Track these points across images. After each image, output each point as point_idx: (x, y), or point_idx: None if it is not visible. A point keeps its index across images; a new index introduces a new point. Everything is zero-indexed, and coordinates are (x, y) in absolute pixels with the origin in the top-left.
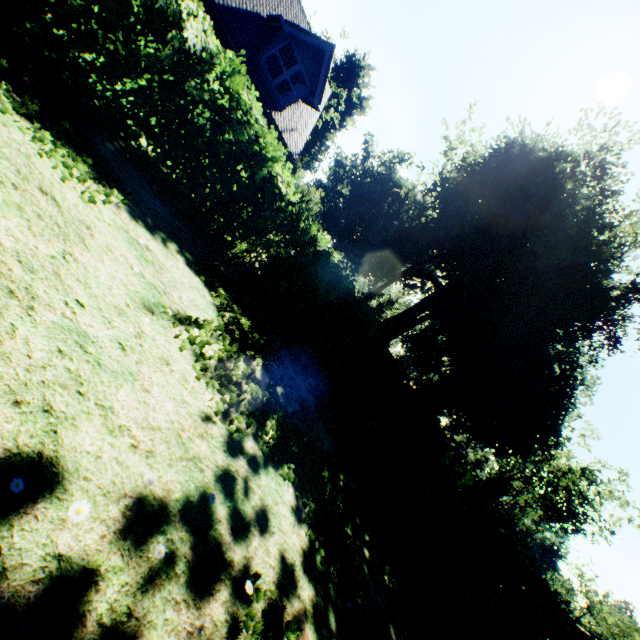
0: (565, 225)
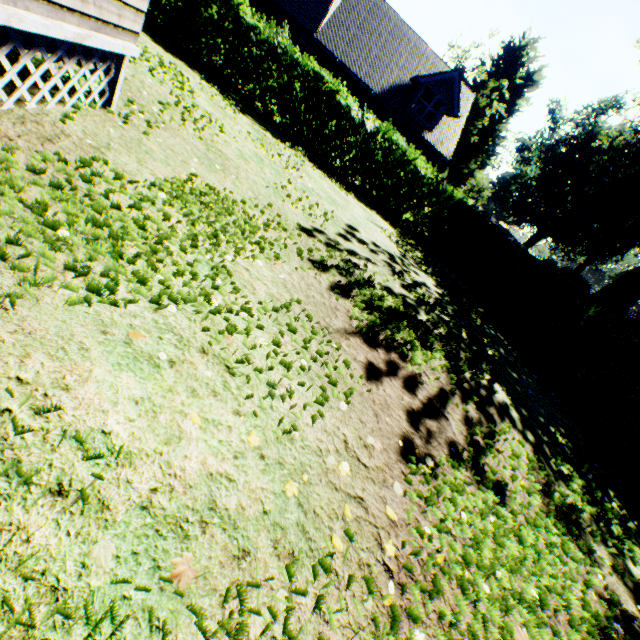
0: None
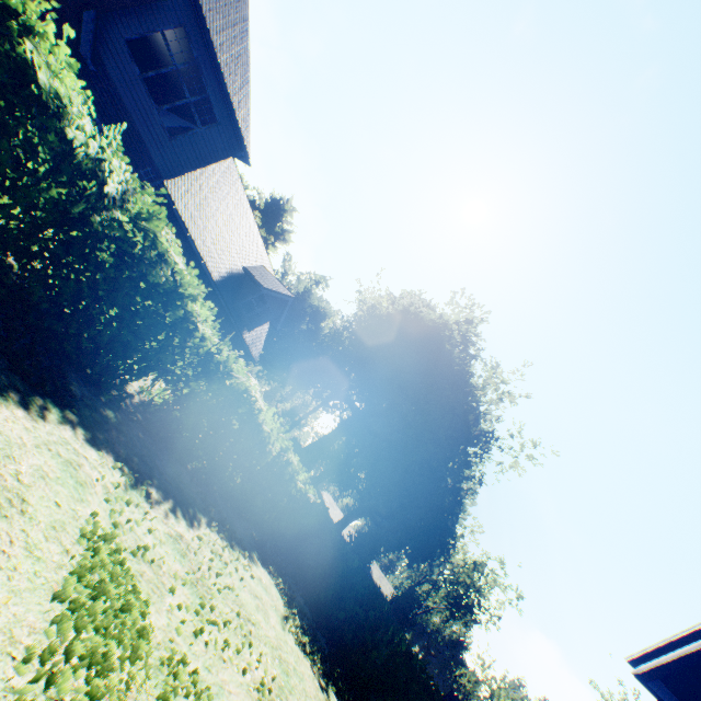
0: (446, 393)
